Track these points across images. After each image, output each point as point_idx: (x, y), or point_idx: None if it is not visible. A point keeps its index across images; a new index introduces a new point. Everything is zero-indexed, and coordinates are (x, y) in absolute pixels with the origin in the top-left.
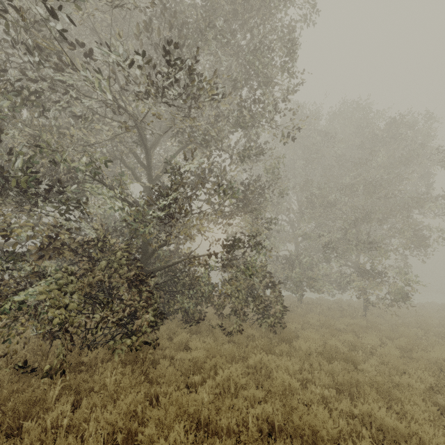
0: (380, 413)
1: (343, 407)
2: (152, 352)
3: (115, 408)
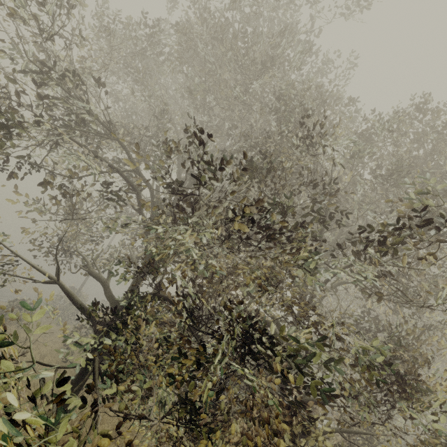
0: None
1: None
2: None
3: None
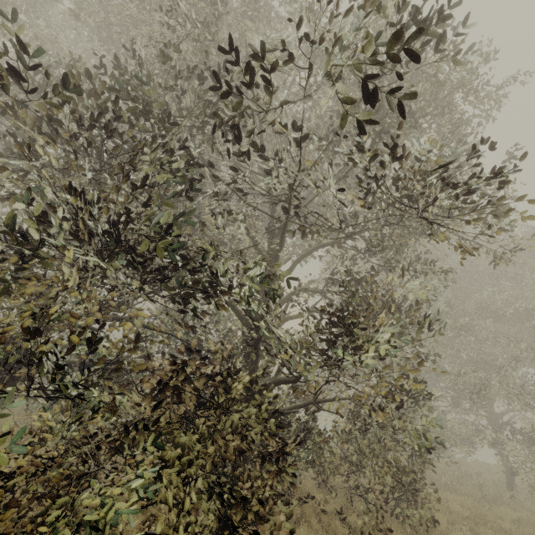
0: None
1: None
2: None
3: None
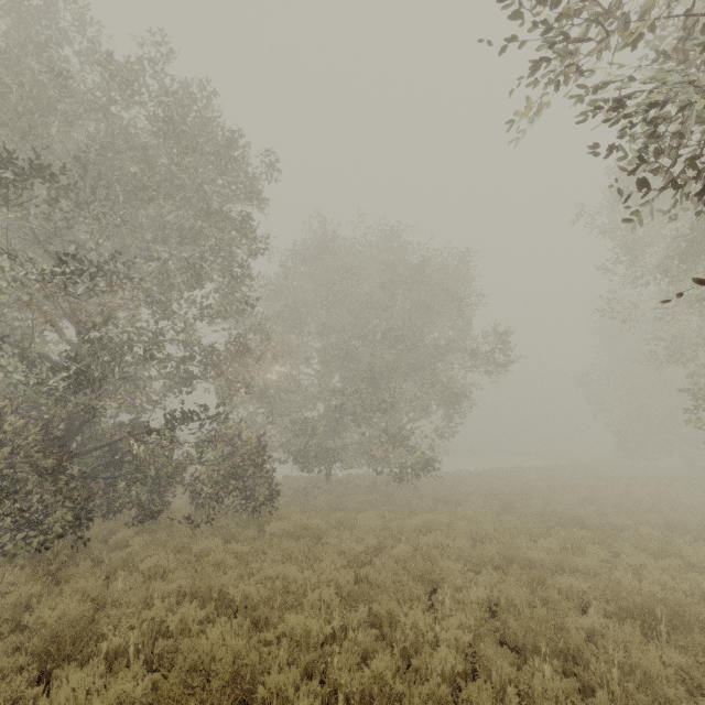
0: (291, 570)
1: (265, 573)
2: (71, 556)
3: (2, 604)
